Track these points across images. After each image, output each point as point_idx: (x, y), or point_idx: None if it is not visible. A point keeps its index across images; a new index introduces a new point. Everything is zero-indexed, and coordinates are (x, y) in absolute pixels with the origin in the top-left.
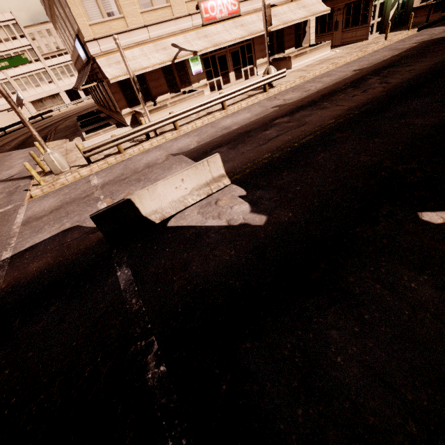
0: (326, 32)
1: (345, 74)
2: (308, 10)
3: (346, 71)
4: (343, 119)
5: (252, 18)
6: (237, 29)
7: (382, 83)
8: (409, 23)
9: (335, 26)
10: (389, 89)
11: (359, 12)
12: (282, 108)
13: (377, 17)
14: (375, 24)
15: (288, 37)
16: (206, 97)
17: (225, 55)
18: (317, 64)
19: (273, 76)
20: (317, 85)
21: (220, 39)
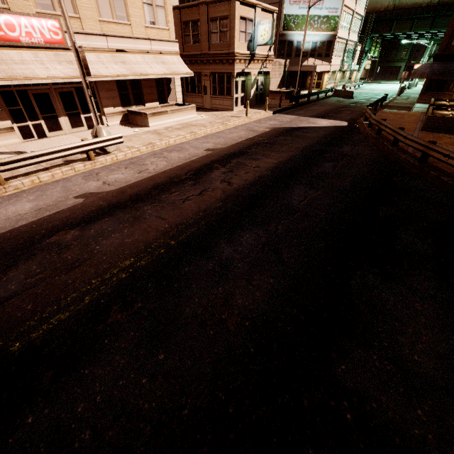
0: (197, 93)
1: (196, 153)
2: (168, 68)
3: (200, 148)
4: (146, 261)
5: (89, 57)
6: (61, 65)
7: (224, 181)
8: (265, 105)
9: (204, 90)
10: (228, 196)
11: (224, 83)
12: (86, 203)
13: (241, 92)
14: (239, 98)
15: (148, 89)
16: (10, 147)
17: (48, 93)
18: (177, 128)
19: (101, 141)
20: (160, 163)
21: (25, 71)
